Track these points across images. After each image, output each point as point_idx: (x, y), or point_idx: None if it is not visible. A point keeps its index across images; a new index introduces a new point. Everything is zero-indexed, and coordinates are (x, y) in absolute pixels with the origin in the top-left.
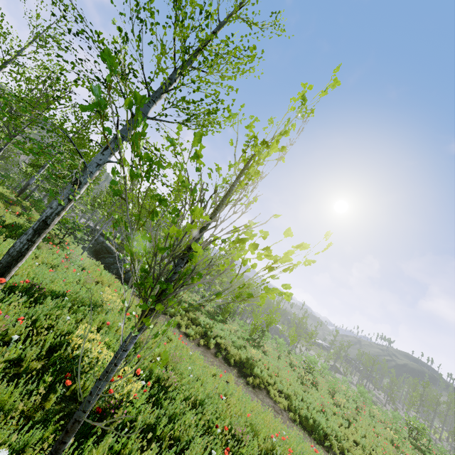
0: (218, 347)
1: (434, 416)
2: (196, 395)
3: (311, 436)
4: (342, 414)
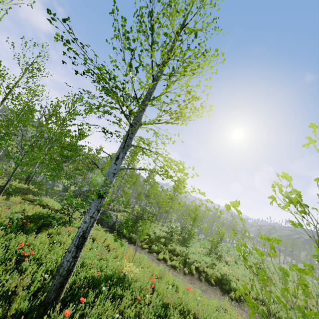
0: (198, 270)
1: None
2: None
3: None
4: (303, 304)
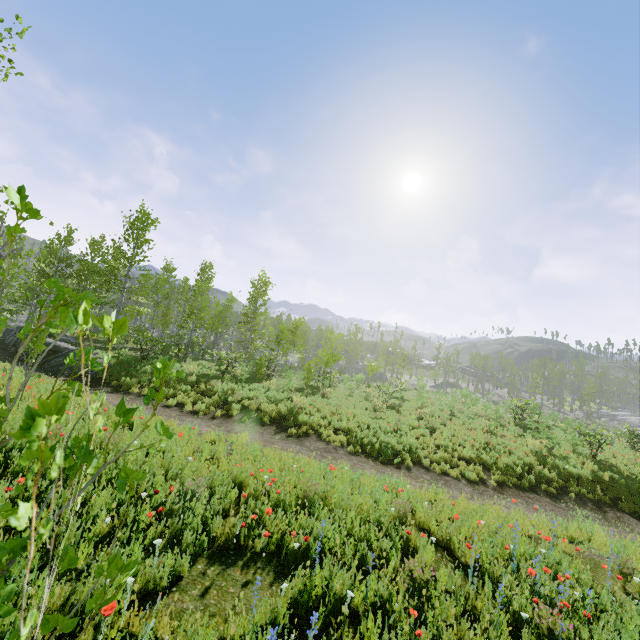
0: (246, 411)
1: (561, 391)
2: (136, 469)
3: (377, 461)
4: (425, 424)
